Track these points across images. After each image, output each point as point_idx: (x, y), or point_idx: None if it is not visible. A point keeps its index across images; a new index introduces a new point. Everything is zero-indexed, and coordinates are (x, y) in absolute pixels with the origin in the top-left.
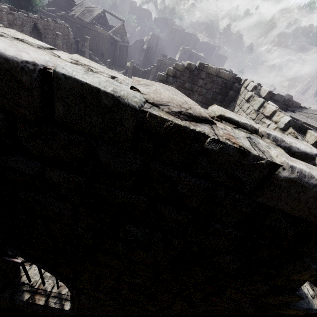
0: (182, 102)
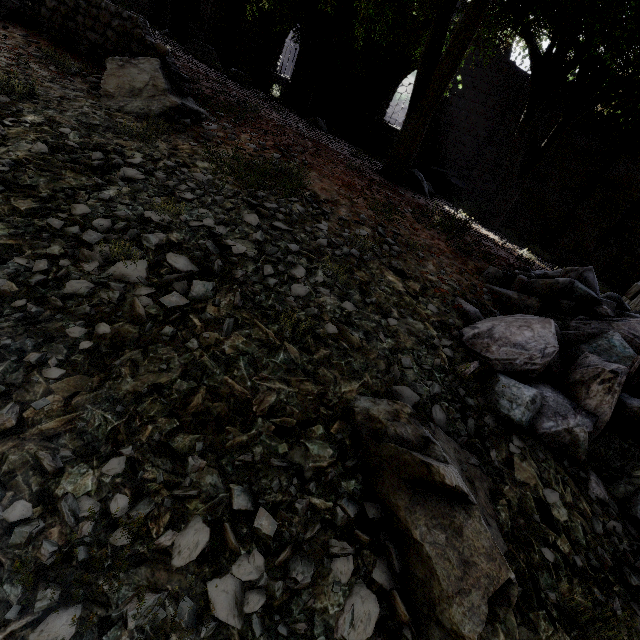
0: None
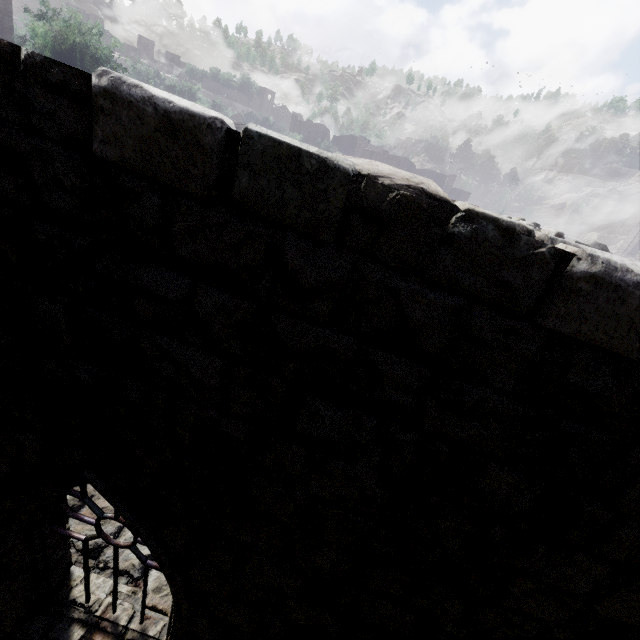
0: (410, 177)
